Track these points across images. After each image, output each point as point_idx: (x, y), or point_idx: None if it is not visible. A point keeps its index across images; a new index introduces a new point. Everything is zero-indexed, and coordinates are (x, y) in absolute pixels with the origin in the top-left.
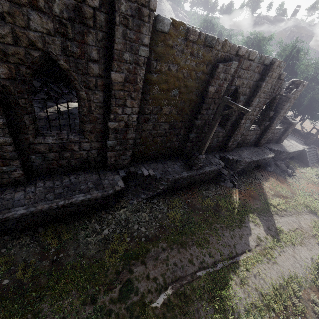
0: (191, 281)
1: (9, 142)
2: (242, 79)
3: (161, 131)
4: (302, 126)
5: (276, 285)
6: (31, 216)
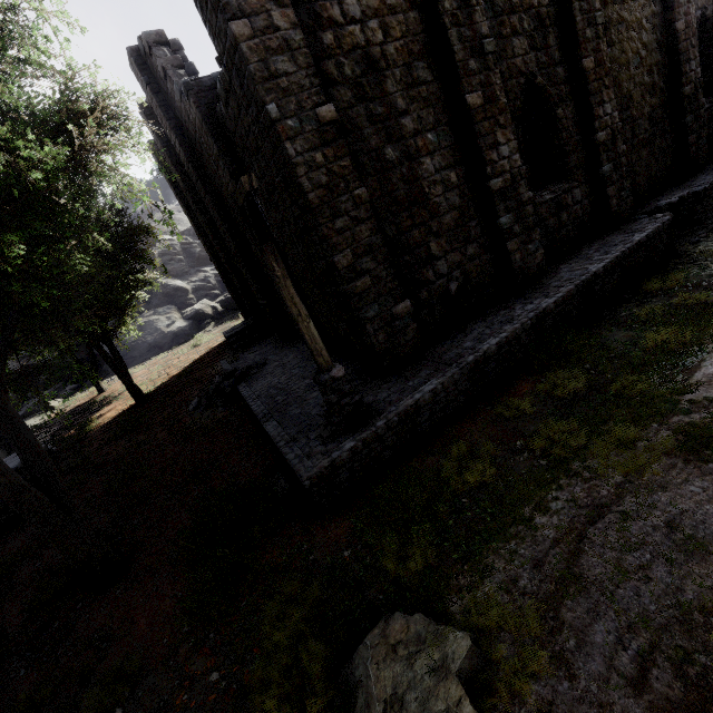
0: None
1: (531, 198)
2: None
3: (643, 137)
4: None
5: None
6: (611, 272)
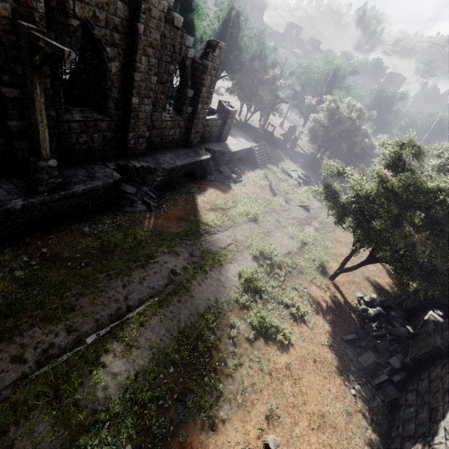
0: (6, 398)
1: None
2: (88, 6)
3: None
4: (260, 123)
5: (184, 328)
6: None
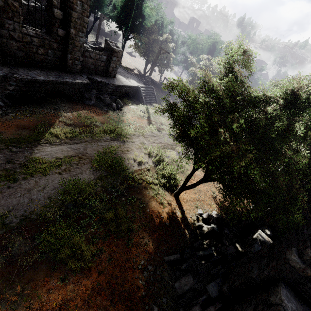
0: None
1: None
2: None
3: None
4: (160, 79)
5: None
6: None
